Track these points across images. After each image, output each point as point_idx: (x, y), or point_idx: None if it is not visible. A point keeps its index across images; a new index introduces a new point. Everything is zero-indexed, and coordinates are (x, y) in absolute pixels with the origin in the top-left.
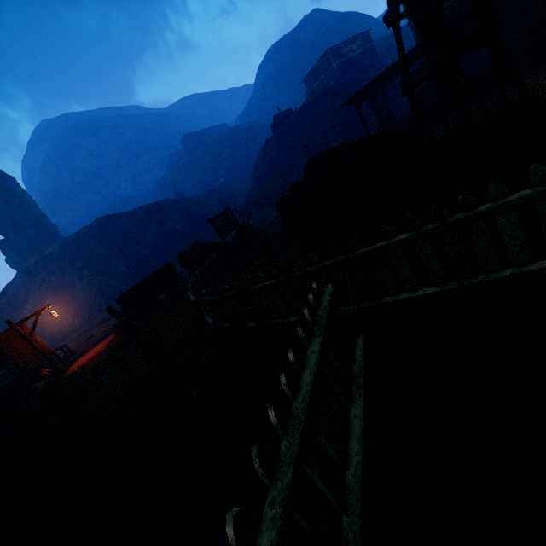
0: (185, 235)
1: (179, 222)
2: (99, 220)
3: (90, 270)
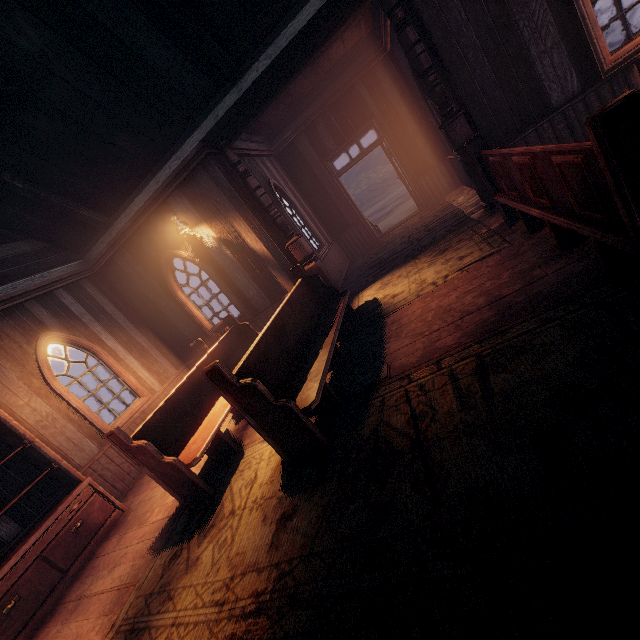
0: None
1: None
2: None
3: None
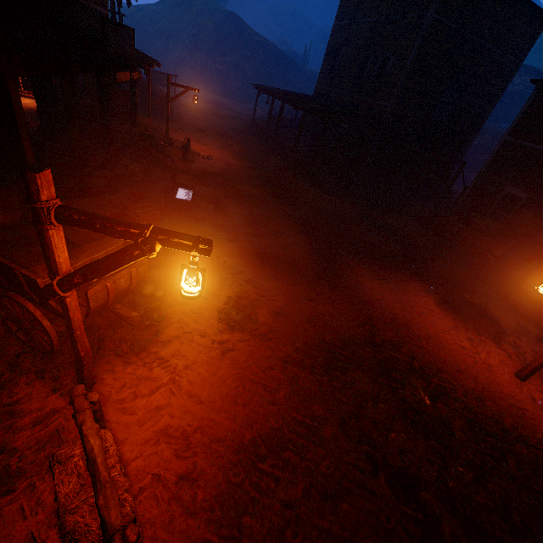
0: (245, 83)
1: (253, 71)
2: (229, 14)
3: (190, 42)
